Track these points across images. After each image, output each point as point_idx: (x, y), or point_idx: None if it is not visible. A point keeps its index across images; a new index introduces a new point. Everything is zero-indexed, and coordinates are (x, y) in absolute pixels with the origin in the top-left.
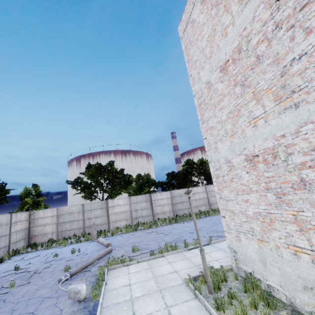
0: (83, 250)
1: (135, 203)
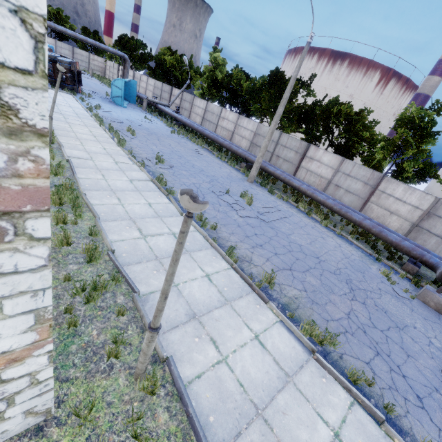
0: None
1: None
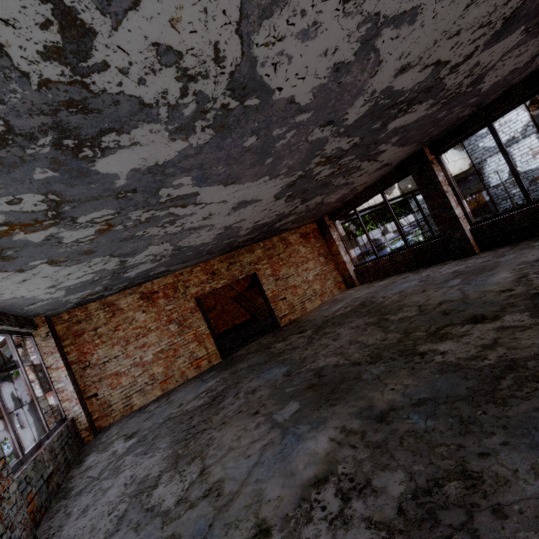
0: None
1: None
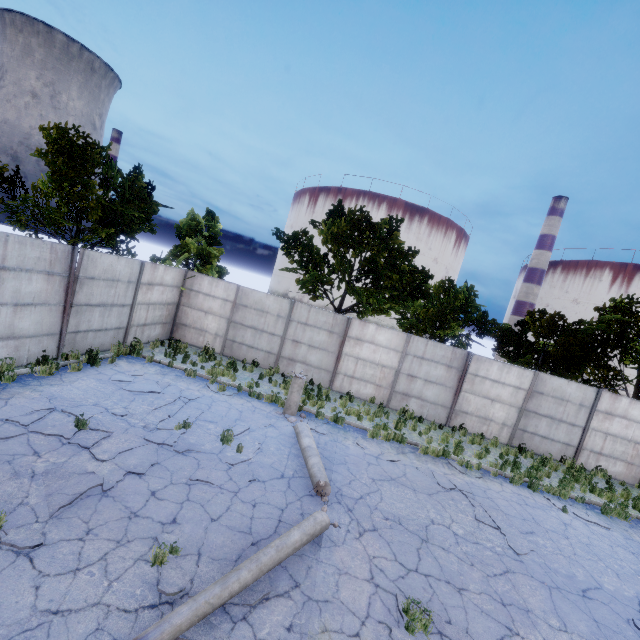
0: (250, 450)
1: (417, 356)
